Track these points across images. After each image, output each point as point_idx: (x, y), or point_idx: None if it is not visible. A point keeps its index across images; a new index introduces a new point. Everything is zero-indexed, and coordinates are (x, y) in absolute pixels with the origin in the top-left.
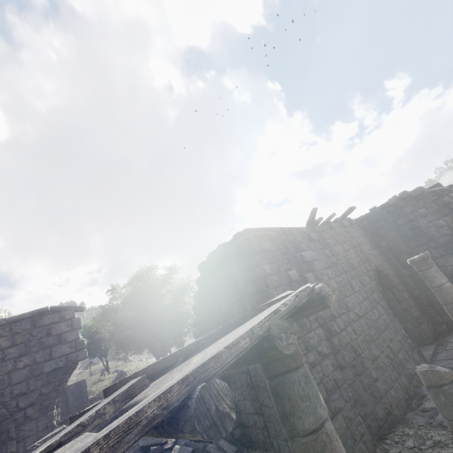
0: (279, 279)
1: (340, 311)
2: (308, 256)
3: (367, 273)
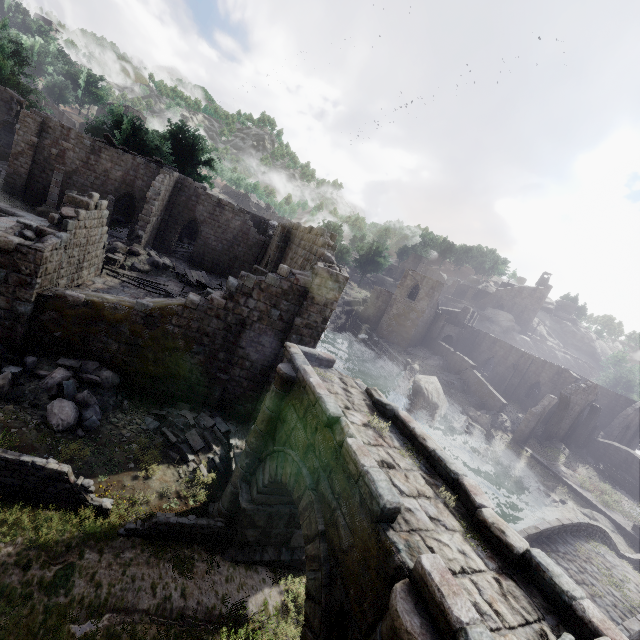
0: (24, 135)
1: (63, 174)
2: (66, 145)
3: (117, 188)
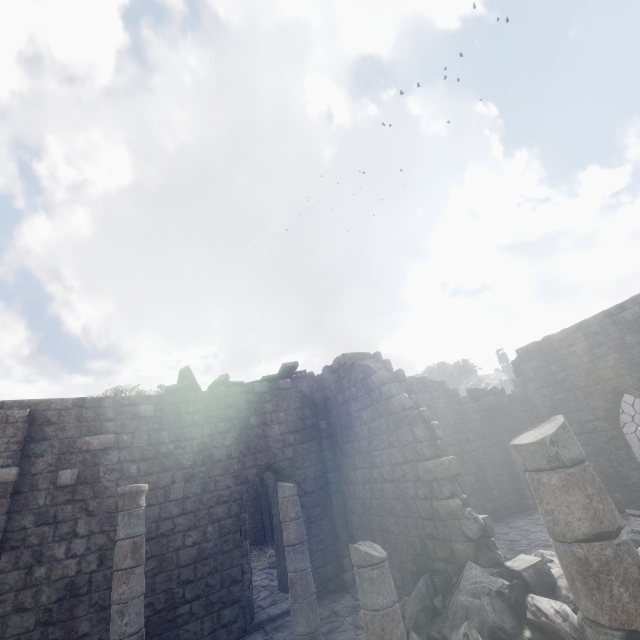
0: None
1: (99, 527)
2: (96, 443)
3: (238, 472)
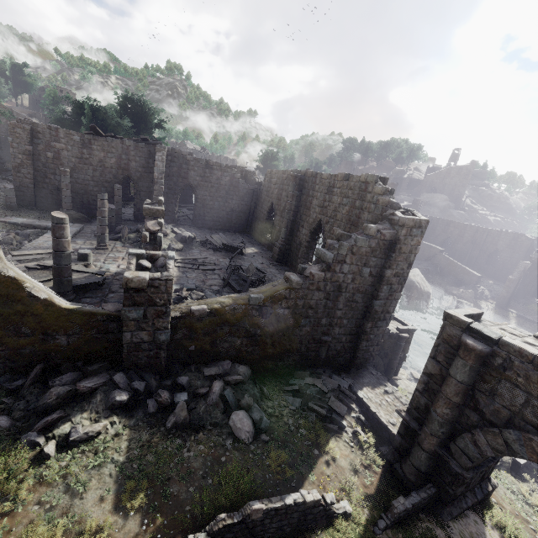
0: (18, 146)
1: None
2: (58, 146)
3: (115, 174)
